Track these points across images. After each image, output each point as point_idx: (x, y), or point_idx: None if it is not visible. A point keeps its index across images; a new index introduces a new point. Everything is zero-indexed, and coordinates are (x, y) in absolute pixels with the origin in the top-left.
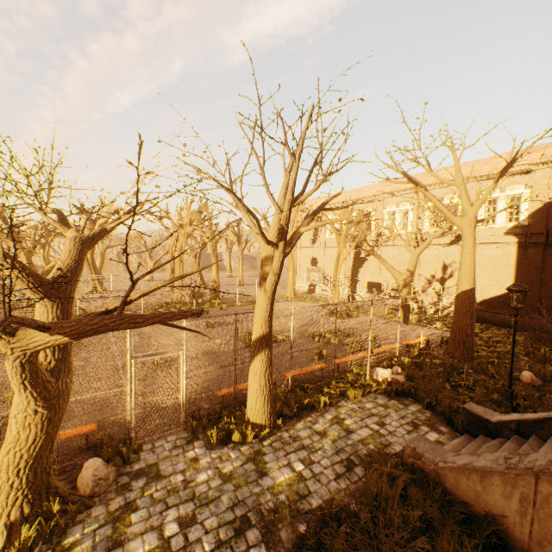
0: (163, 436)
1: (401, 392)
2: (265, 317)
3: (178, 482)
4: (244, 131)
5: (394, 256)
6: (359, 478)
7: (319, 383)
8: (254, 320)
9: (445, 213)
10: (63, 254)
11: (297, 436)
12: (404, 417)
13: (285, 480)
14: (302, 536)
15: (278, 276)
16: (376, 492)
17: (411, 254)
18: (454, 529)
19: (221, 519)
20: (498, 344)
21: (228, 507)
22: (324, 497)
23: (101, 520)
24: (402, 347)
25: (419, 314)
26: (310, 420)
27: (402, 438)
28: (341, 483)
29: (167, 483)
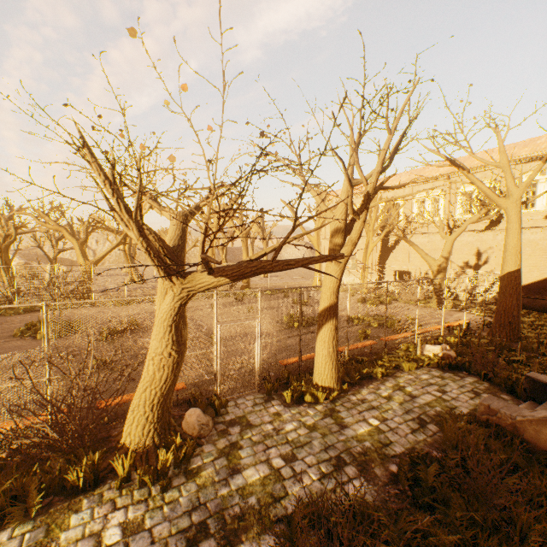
0: (241, 396)
1: (454, 365)
2: (334, 288)
3: (270, 430)
4: (343, 108)
5: (424, 244)
6: (433, 433)
7: (371, 357)
8: (321, 292)
9: (489, 195)
10: (171, 226)
11: (365, 399)
12: (463, 386)
13: (366, 432)
14: (395, 474)
15: (354, 246)
16: (456, 442)
17: (446, 239)
18: (543, 469)
19: (318, 458)
20: (544, 327)
21: (321, 449)
22: (405, 446)
23: (214, 454)
24: (442, 329)
25: (453, 301)
26: (372, 387)
27: (466, 403)
28: (418, 436)
29: (260, 430)
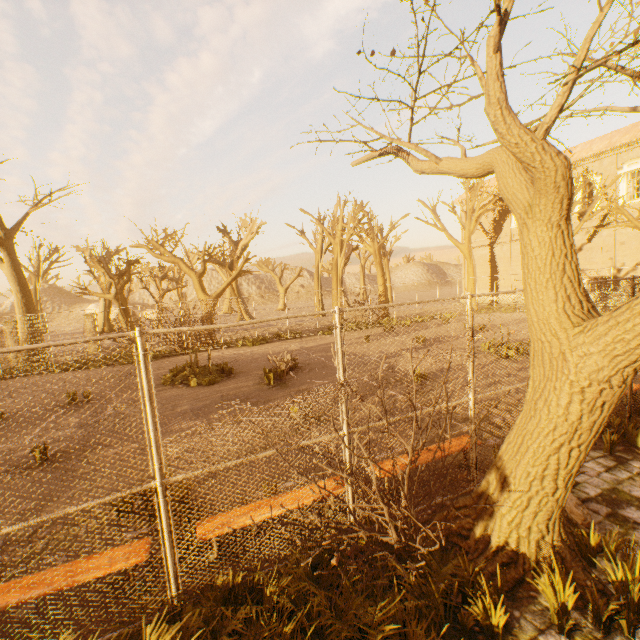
0: None
1: None
2: None
3: None
4: None
5: None
6: None
7: None
8: None
9: None
10: (508, 166)
11: None
12: None
13: None
14: None
15: None
16: None
17: None
18: None
19: None
20: None
21: None
22: None
23: None
24: None
25: None
26: None
27: None
28: None
29: None
